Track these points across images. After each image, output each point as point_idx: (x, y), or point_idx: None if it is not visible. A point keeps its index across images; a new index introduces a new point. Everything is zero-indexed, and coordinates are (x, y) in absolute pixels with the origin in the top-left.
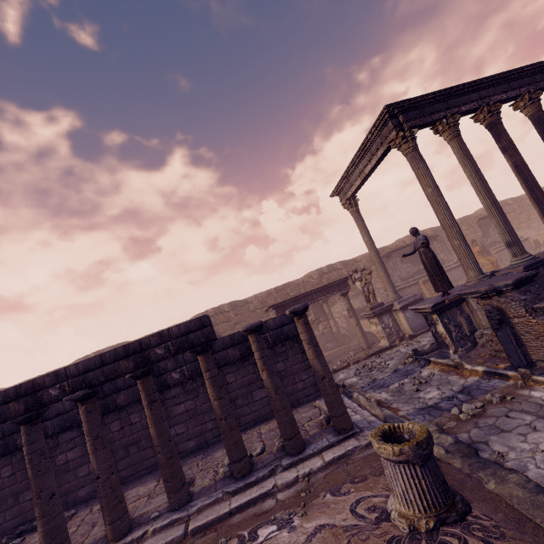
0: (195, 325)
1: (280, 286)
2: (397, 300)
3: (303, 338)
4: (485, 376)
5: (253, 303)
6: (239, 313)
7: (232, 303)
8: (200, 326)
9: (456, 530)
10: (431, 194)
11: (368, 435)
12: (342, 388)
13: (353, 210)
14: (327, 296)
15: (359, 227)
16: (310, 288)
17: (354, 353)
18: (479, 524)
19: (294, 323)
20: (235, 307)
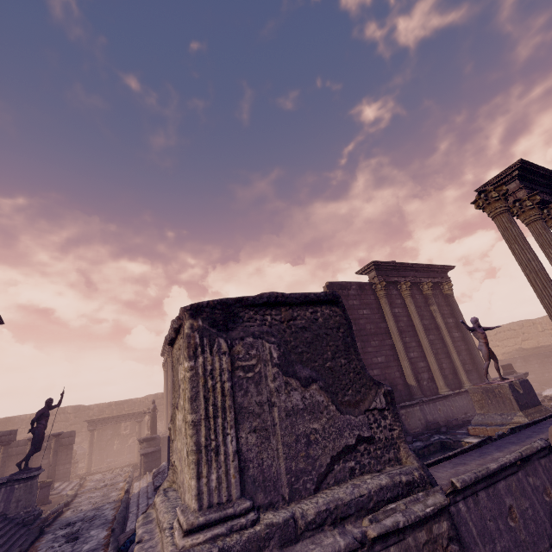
0: (7, 433)
1: (120, 401)
2: (165, 432)
3: (52, 447)
4: (126, 478)
5: (94, 410)
6: (78, 416)
7: (77, 406)
8: (9, 434)
9: (38, 506)
10: (169, 385)
11: (54, 492)
12: (84, 479)
13: (165, 370)
14: (127, 420)
15: (164, 381)
16: (143, 407)
17: (129, 463)
18: (45, 505)
19: (69, 438)
20: (77, 410)
